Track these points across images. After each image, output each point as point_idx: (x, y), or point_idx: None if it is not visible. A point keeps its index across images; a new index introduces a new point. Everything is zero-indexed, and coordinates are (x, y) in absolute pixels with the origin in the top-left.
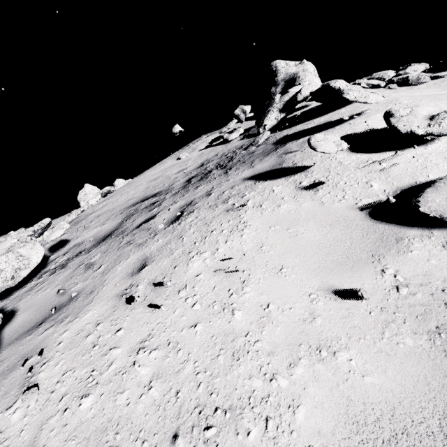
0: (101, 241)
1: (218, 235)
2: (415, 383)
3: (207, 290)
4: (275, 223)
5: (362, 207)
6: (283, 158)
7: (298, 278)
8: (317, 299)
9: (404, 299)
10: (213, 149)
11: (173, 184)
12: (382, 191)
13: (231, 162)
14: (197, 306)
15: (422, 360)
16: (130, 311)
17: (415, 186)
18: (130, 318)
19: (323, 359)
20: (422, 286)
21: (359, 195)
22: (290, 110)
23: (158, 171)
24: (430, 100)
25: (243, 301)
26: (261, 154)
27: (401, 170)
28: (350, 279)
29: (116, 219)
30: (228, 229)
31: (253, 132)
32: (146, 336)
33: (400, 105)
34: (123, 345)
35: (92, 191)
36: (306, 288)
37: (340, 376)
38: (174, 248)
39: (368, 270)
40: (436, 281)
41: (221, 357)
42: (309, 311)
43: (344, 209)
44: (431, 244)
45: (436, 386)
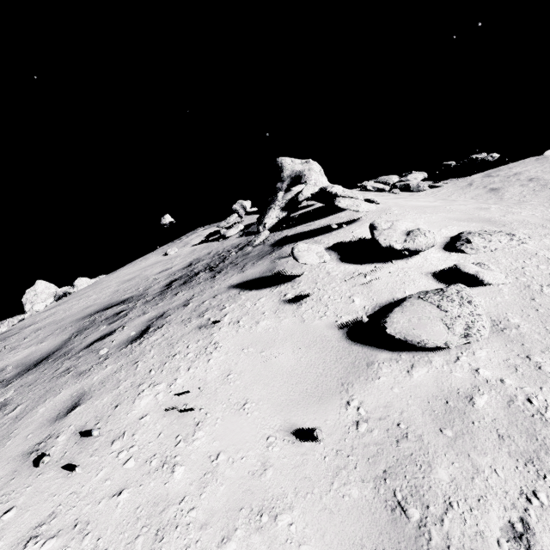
0: (32, 367)
1: (182, 360)
2: (350, 547)
3: (150, 437)
4: (249, 344)
5: (340, 326)
6: (275, 263)
7: (261, 415)
8: (274, 443)
9: (361, 437)
10: (207, 246)
11: (150, 288)
12: (362, 308)
13: (222, 264)
14: (130, 462)
15: (363, 515)
16: (36, 477)
17: (392, 302)
18: (32, 489)
19: (262, 526)
20: (381, 420)
21: (340, 311)
22: (292, 209)
23: (137, 269)
24: (417, 213)
25: (190, 451)
26: (256, 256)
27: (382, 285)
28: (314, 415)
29: (61, 335)
30: (194, 352)
31: (252, 229)
32: (46, 516)
33: (391, 215)
34: (7, 535)
35: (46, 289)
36: (266, 428)
37: (275, 549)
38: (123, 379)
39: (334, 402)
40: (394, 414)
41: (140, 538)
42: (262, 460)
43: (323, 327)
44: (398, 368)
45: (369, 548)
